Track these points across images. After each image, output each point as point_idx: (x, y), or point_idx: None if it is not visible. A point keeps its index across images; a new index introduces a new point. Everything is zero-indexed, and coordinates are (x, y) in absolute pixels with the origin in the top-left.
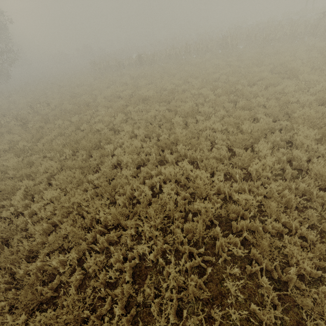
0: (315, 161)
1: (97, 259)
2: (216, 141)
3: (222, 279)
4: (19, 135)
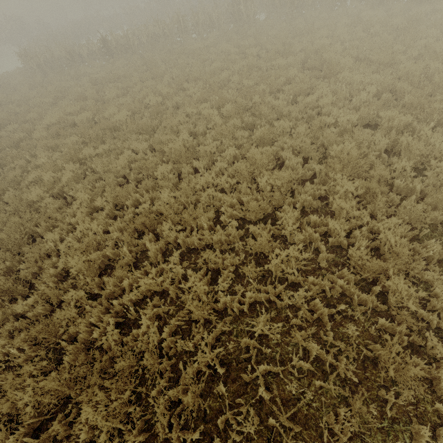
0: (357, 234)
1: None
2: (222, 208)
3: None
4: None
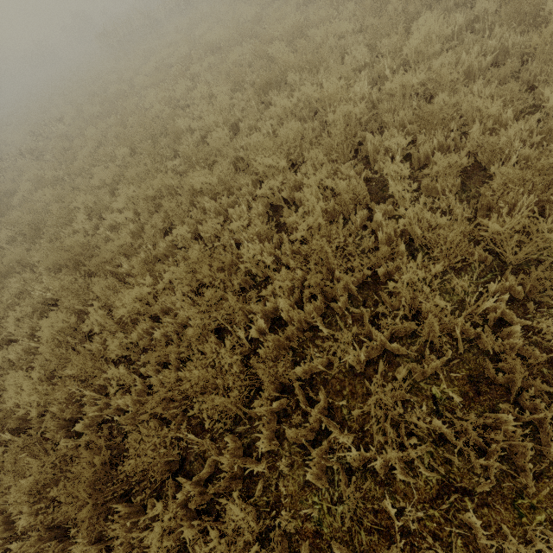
0: None
1: (214, 221)
2: (348, 50)
3: (383, 187)
4: (40, 170)
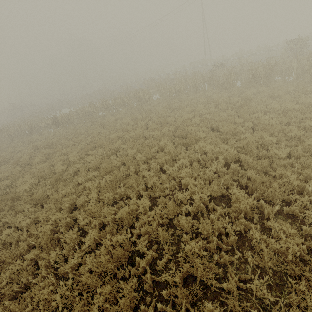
0: None
1: None
2: None
3: None
4: None
